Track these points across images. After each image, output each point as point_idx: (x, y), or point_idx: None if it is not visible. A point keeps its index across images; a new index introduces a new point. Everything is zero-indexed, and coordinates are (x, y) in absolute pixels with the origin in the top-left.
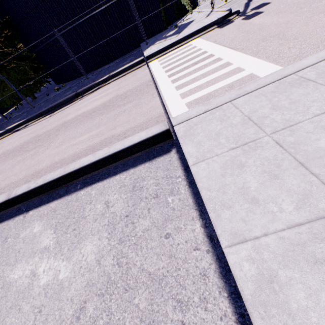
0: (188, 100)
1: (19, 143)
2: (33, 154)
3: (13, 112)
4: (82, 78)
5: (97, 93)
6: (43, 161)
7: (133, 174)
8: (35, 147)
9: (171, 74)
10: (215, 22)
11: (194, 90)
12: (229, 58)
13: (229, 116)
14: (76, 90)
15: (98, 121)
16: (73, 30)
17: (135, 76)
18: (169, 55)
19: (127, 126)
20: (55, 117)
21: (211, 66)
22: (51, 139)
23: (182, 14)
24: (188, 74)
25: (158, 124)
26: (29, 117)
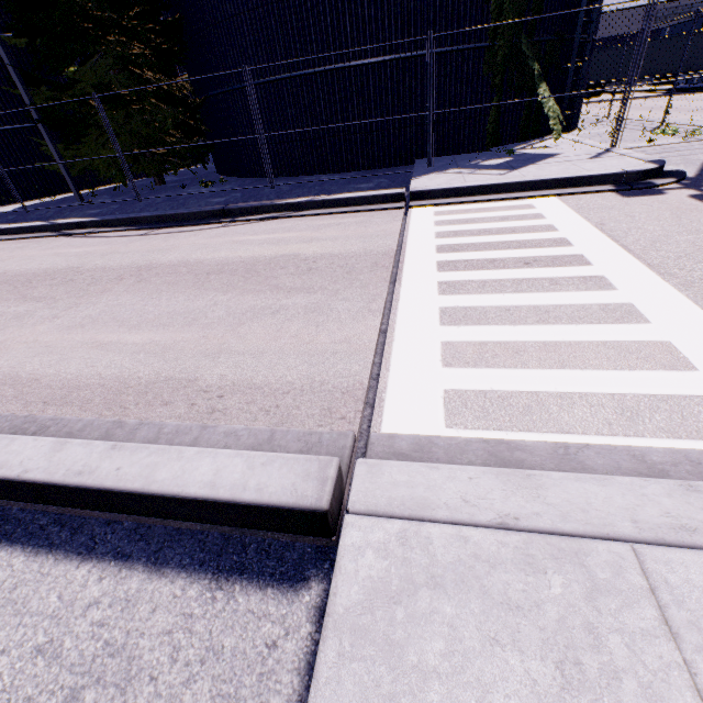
0: (458, 383)
1: (35, 268)
2: (18, 316)
3: (108, 193)
4: (265, 180)
5: (265, 227)
6: (7, 351)
7: (122, 611)
8: (42, 297)
9: (450, 262)
10: (612, 176)
11: (493, 354)
12: (637, 294)
13: (620, 668)
14: (235, 200)
15: (204, 306)
16: (288, 83)
17: (363, 226)
18: (468, 209)
19: (246, 371)
20: (149, 240)
21: (572, 294)
22: (86, 295)
23: (533, 133)
24: (493, 286)
25: (304, 455)
26: (108, 217)
